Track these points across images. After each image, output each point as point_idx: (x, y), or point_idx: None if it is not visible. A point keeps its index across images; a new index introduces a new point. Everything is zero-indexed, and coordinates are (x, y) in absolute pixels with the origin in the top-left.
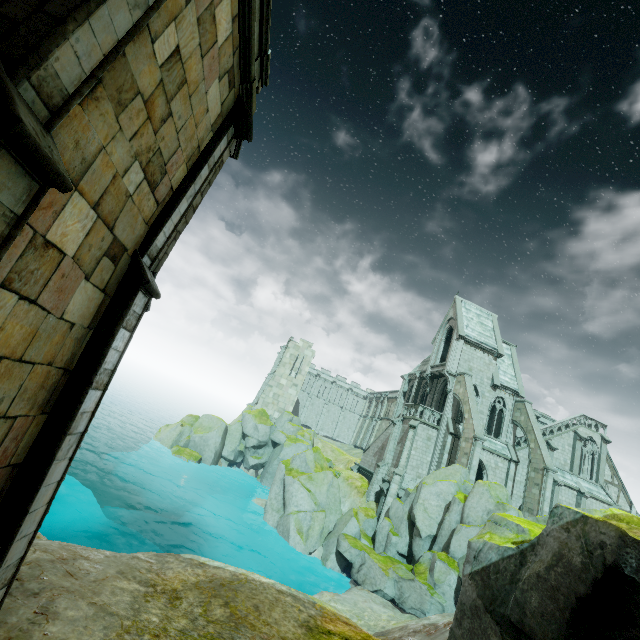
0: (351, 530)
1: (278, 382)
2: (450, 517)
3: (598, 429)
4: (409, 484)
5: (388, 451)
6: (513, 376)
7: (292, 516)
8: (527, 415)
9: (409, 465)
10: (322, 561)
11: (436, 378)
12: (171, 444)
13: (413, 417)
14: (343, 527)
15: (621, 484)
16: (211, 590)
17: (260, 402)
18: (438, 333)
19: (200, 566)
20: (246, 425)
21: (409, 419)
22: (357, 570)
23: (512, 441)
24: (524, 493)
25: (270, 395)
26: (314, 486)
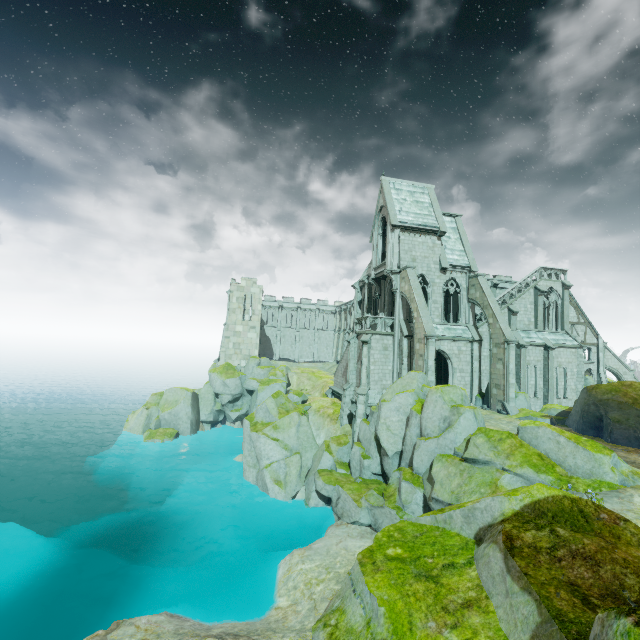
0: (326, 465)
1: (234, 331)
2: (410, 432)
3: (558, 277)
4: (376, 399)
5: (350, 372)
6: (462, 251)
7: (265, 470)
8: (482, 290)
9: (371, 381)
10: (306, 501)
11: (382, 280)
12: (142, 430)
13: (364, 332)
14: (317, 464)
15: (587, 321)
16: None
17: (222, 357)
18: (373, 228)
19: None
20: (214, 385)
21: (362, 334)
22: (335, 504)
23: (472, 321)
24: (490, 371)
25: (230, 346)
26: (281, 433)
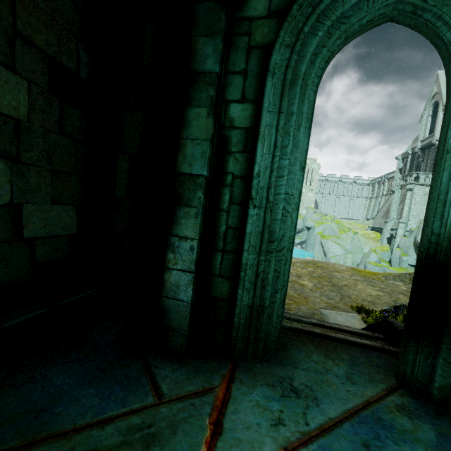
0: (372, 259)
1: None
2: None
3: None
4: (413, 227)
5: (392, 211)
6: None
7: (331, 258)
8: None
9: (411, 215)
10: None
11: (427, 149)
12: None
13: (409, 183)
14: (366, 259)
15: None
16: (305, 262)
17: None
18: (424, 111)
19: (297, 259)
20: None
21: (405, 185)
22: None
23: None
24: None
25: None
26: (341, 241)
